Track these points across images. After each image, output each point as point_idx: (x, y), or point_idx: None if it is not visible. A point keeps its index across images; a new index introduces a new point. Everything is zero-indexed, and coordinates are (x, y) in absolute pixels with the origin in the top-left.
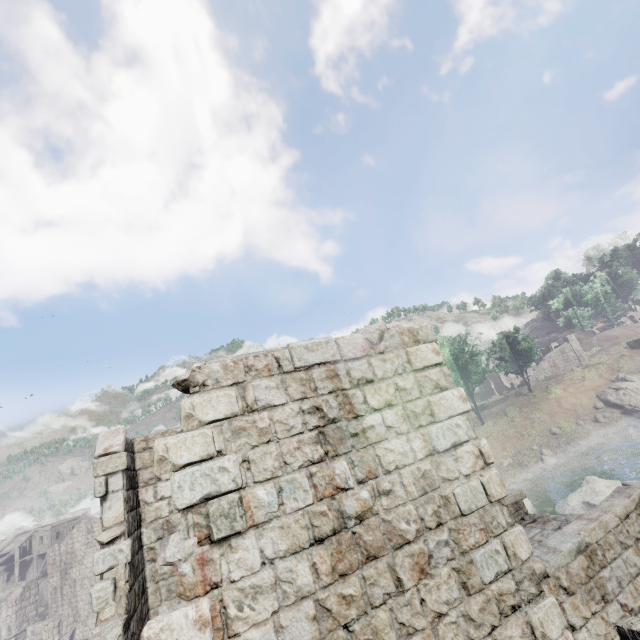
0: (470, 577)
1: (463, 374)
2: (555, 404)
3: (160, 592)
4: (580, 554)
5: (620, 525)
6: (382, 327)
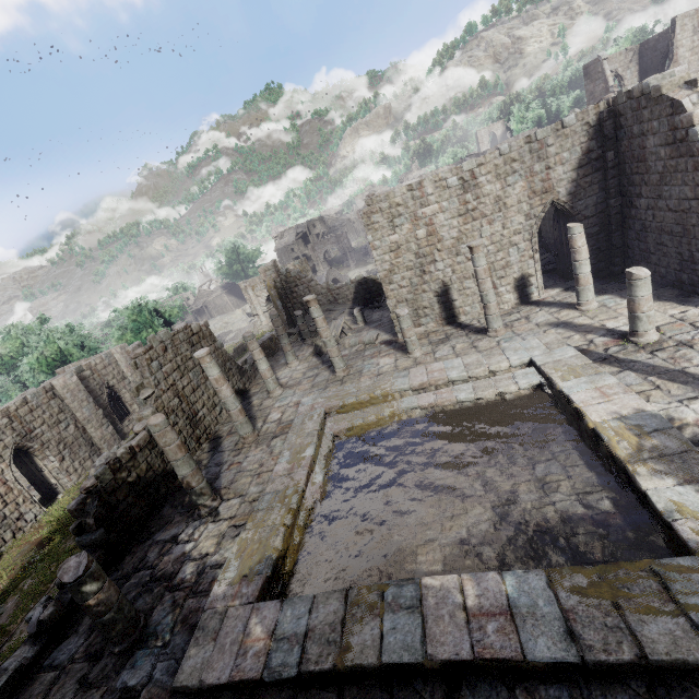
0: None
1: None
2: None
3: None
4: None
5: None
6: None
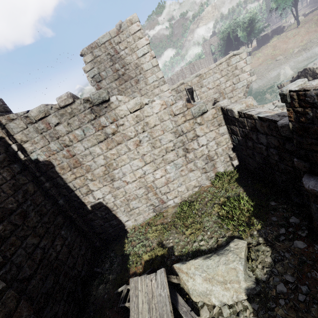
0: (147, 82)
1: None
2: None
3: None
4: (197, 77)
5: (216, 67)
6: (119, 23)
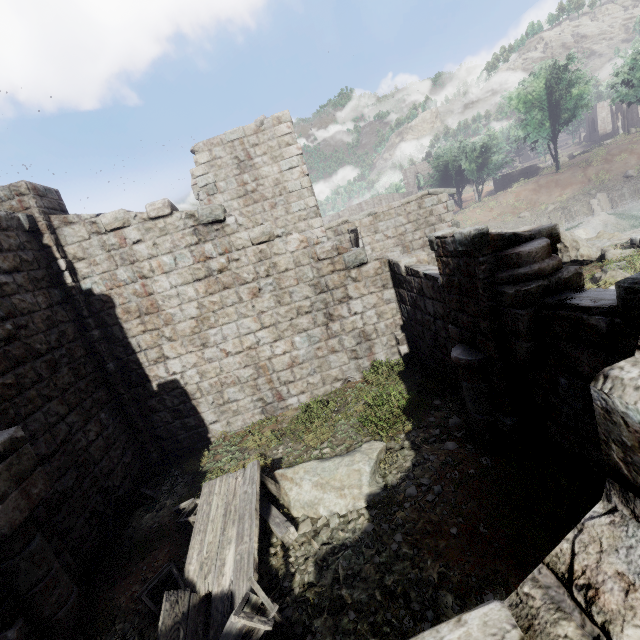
0: (290, 210)
1: (550, 113)
2: None
3: None
4: (370, 216)
5: (401, 207)
6: (262, 119)
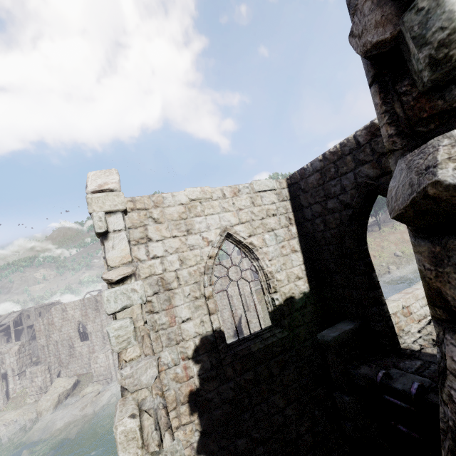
0: None
1: None
2: (399, 237)
3: (160, 340)
4: None
5: None
6: None
